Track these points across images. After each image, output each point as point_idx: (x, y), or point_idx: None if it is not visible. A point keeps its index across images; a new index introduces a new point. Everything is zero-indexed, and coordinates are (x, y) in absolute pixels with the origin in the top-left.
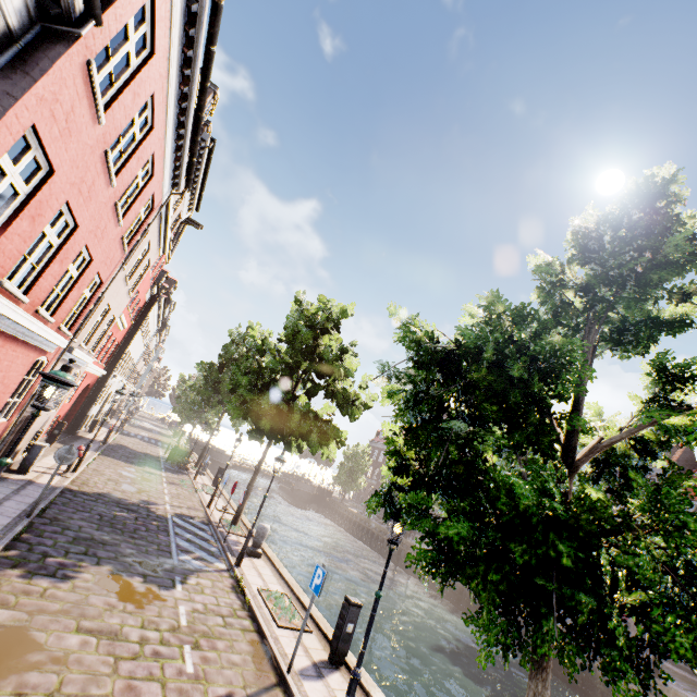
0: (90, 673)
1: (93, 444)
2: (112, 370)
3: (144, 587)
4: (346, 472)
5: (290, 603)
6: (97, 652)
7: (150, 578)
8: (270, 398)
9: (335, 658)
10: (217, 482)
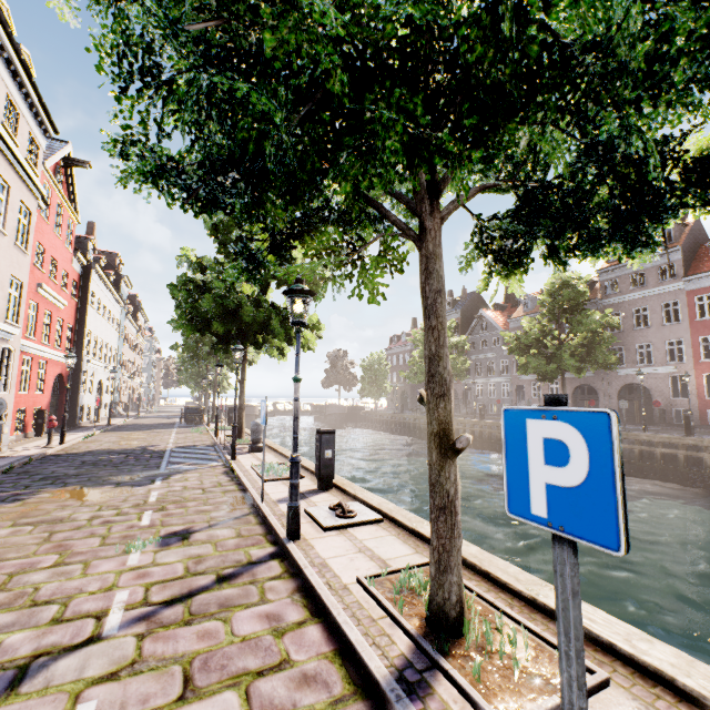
0: (13, 547)
1: (96, 428)
2: (81, 355)
3: (113, 490)
4: (369, 383)
5: (282, 466)
6: (29, 534)
7: (125, 484)
8: (211, 299)
9: (322, 484)
10: (231, 422)
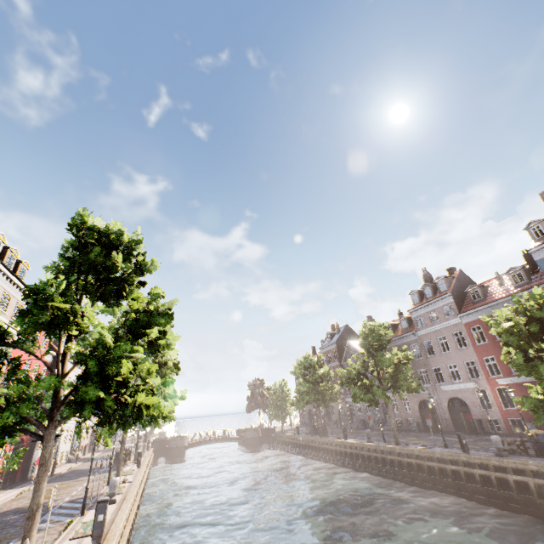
0: None
1: None
2: None
3: None
4: (276, 407)
5: None
6: None
7: None
8: None
9: (93, 541)
10: (139, 464)
